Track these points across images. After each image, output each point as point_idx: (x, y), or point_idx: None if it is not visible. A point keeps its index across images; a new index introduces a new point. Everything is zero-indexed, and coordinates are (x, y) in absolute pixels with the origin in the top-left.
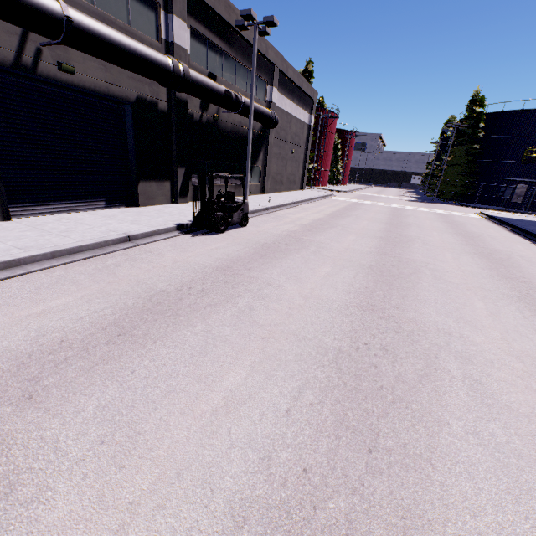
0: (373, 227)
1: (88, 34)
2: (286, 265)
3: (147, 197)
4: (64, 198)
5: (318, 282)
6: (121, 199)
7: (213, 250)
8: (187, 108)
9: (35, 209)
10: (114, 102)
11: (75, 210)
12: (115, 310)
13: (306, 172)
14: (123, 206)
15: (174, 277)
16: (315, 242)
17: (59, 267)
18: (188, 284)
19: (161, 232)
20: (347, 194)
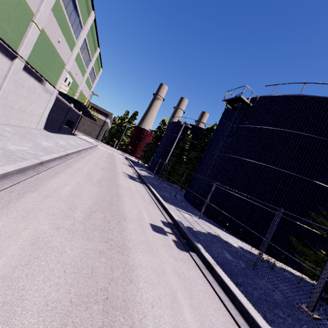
0: None
1: None
2: None
3: None
4: None
5: None
6: None
7: None
8: None
9: None
10: None
11: None
12: None
13: (101, 135)
14: None
15: None
16: None
17: None
18: None
19: None
20: (114, 149)
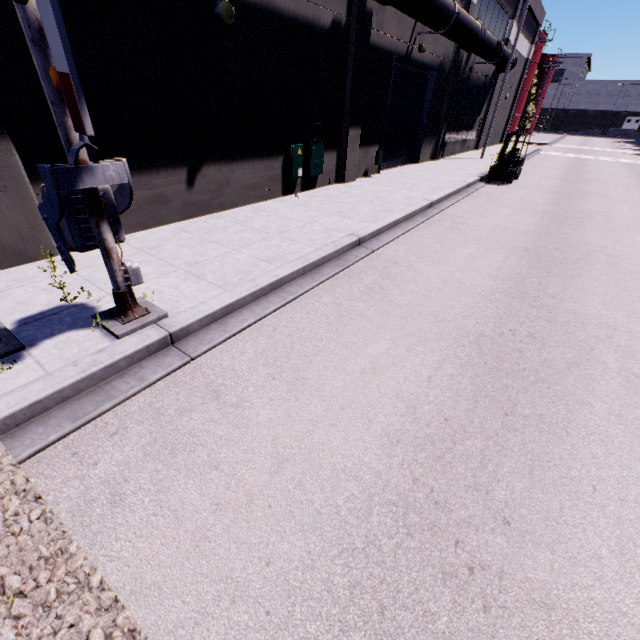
0: (627, 181)
1: (457, 22)
2: (593, 203)
3: (422, 155)
4: (392, 157)
5: (630, 212)
6: (409, 157)
7: (529, 194)
8: (461, 65)
9: (382, 165)
10: (425, 70)
11: (393, 166)
12: (539, 216)
13: (509, 122)
14: (409, 163)
15: (537, 206)
16: (592, 191)
17: (464, 199)
18: (552, 209)
19: (475, 182)
20: (552, 148)
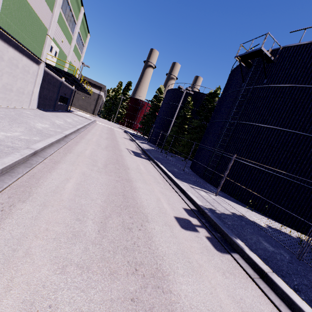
0: None
1: None
2: None
3: None
4: None
5: None
6: None
7: None
8: None
9: None
10: None
11: None
12: None
13: (97, 110)
14: None
15: None
16: None
17: None
18: None
19: None
20: (112, 123)
